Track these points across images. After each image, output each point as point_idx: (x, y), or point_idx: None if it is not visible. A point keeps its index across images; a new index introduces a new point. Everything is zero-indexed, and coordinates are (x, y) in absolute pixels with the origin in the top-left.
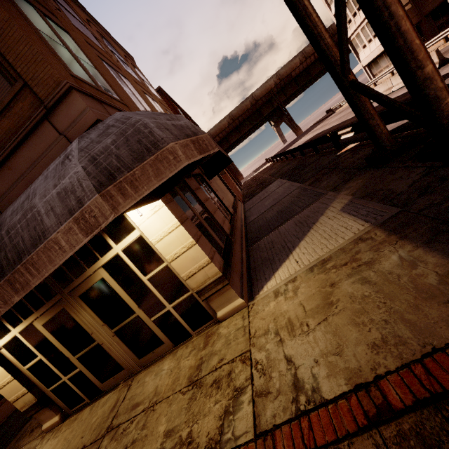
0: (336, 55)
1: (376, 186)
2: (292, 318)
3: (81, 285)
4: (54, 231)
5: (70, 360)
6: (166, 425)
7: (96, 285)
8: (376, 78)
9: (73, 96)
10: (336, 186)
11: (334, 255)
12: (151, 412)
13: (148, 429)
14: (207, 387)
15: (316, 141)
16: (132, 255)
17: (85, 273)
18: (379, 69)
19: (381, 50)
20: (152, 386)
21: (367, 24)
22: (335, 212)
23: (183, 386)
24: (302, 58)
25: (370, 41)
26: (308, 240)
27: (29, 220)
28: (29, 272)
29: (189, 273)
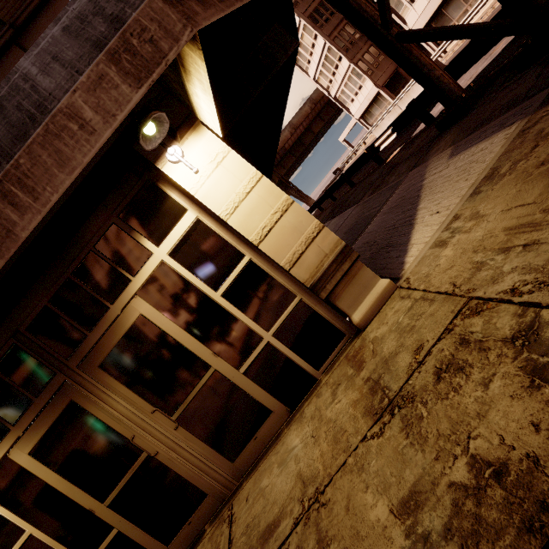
0: (371, 9)
1: (481, 118)
2: (512, 224)
3: (101, 341)
4: (65, 91)
5: (95, 516)
6: (386, 499)
7: (130, 334)
8: (375, 124)
9: (59, 2)
10: (415, 165)
11: (499, 162)
12: (319, 511)
13: (339, 539)
14: (430, 389)
15: (347, 172)
16: (187, 257)
17: (108, 315)
18: (374, 118)
19: (370, 99)
20: (287, 481)
21: (349, 79)
22: (444, 164)
23: (365, 429)
24: (291, 130)
25: (356, 94)
26: (429, 197)
27: (3, 99)
28: (10, 203)
29: (293, 256)
